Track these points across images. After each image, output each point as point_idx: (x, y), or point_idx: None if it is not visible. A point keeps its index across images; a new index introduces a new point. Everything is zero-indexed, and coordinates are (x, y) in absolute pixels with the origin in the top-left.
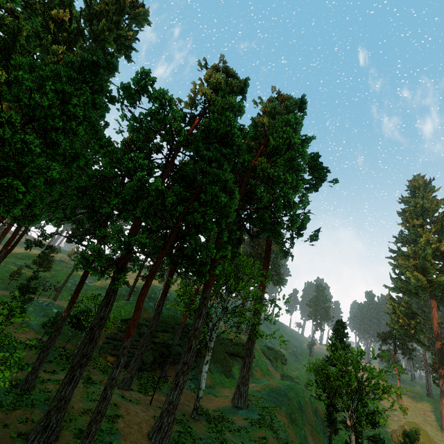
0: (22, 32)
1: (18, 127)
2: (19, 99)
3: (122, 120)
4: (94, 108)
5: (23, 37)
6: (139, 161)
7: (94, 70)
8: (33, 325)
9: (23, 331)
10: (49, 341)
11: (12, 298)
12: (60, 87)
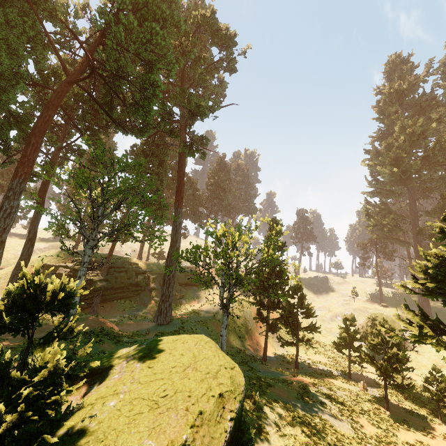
0: None
1: None
2: None
3: None
4: None
5: None
6: None
7: None
8: None
9: None
10: None
11: None
12: None
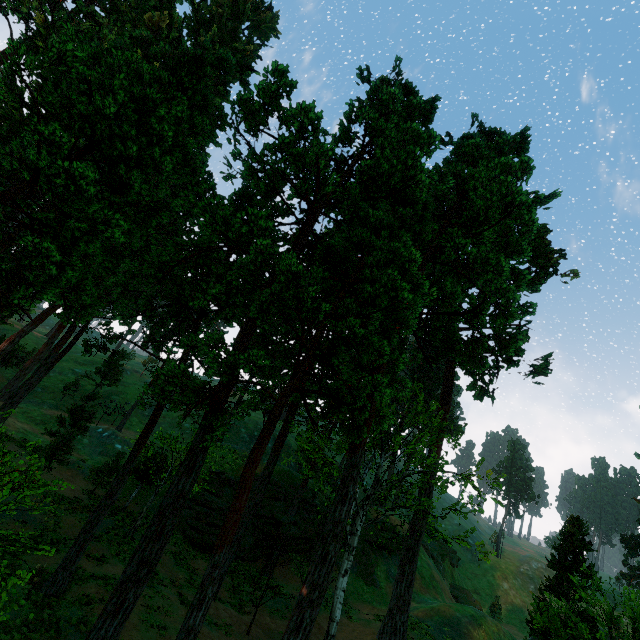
0: (103, 44)
1: (64, 151)
2: (70, 103)
3: (234, 159)
4: (193, 132)
5: (105, 51)
6: (259, 223)
7: (196, 70)
8: (85, 468)
9: (70, 476)
10: (96, 515)
11: (59, 425)
12: (140, 91)
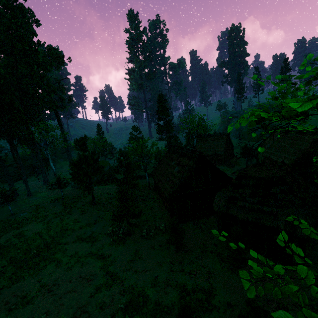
0: None
1: None
2: None
3: None
4: None
5: None
6: None
7: None
8: None
9: None
10: None
11: None
12: None
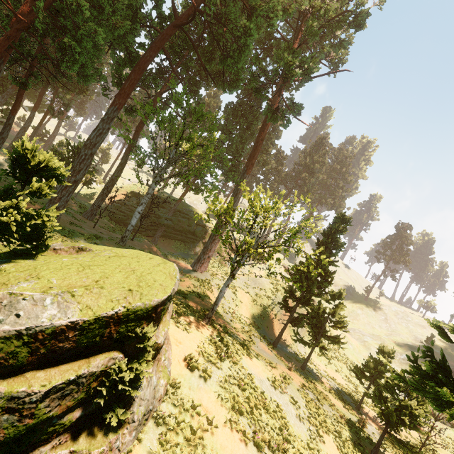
0: None
1: None
2: None
3: None
4: None
5: None
6: None
7: None
8: None
9: None
10: None
11: None
12: None
